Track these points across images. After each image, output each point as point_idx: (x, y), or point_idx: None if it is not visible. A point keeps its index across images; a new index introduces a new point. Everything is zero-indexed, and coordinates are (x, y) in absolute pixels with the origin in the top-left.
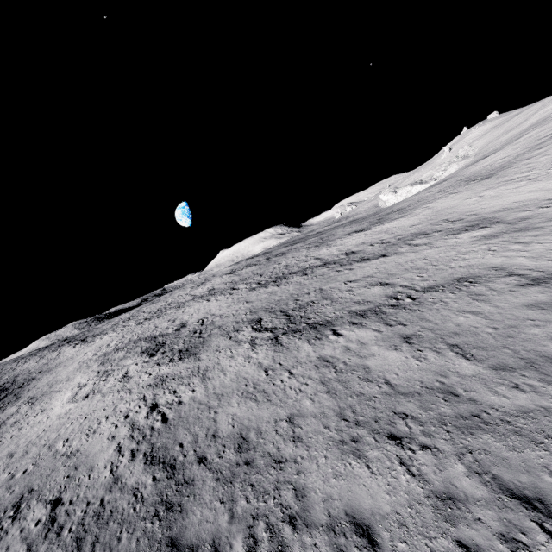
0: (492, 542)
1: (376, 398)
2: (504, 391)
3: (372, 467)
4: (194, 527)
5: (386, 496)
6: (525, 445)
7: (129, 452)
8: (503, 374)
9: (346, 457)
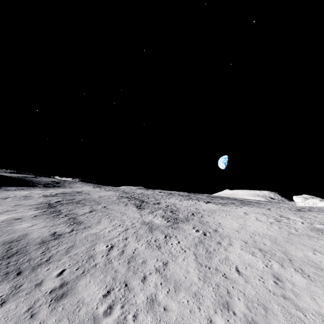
0: None
1: None
2: None
3: None
4: None
5: None
6: None
7: None
8: None
9: None
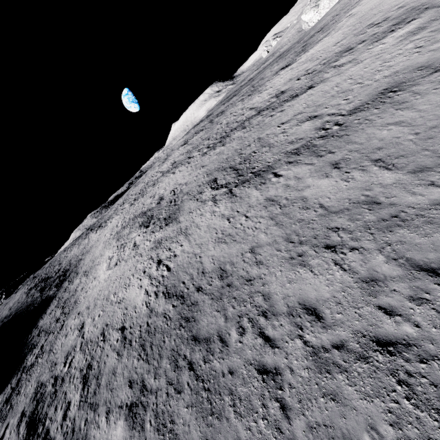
0: (403, 302)
1: (313, 220)
2: (421, 190)
3: (314, 271)
4: (205, 328)
5: (326, 288)
6: (435, 231)
7: (153, 293)
8: (420, 176)
9: (295, 268)
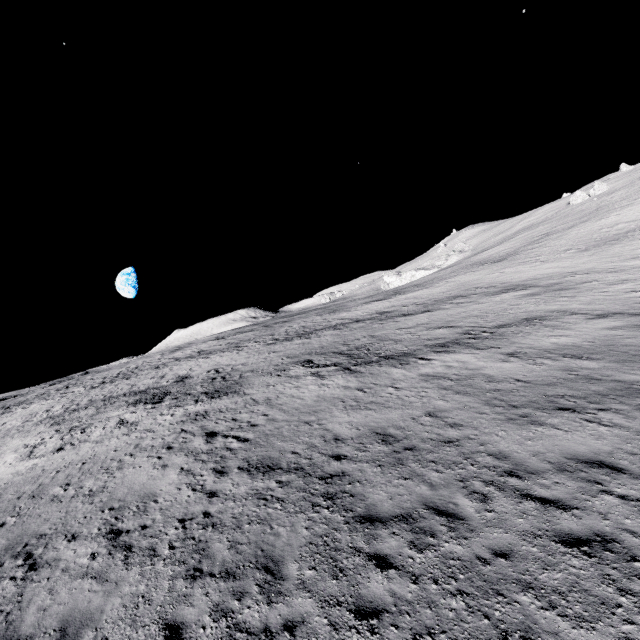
0: None
1: (517, 390)
2: (639, 372)
3: (562, 428)
4: (386, 502)
5: (597, 441)
6: None
7: (210, 471)
8: (627, 364)
9: (526, 427)
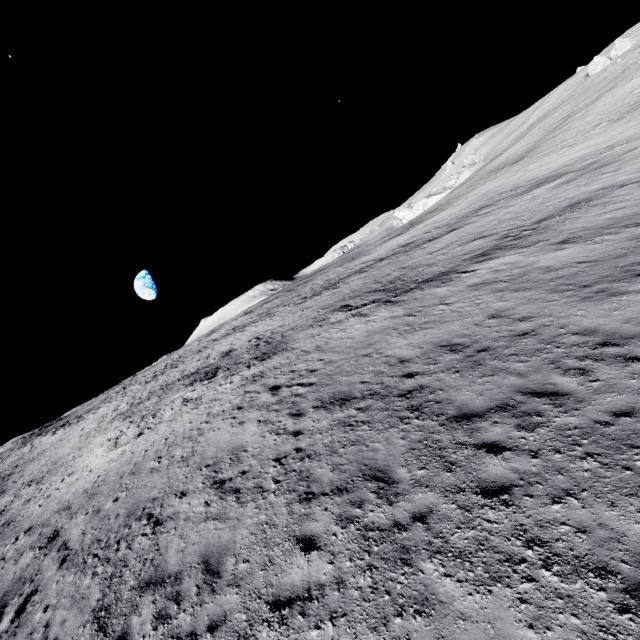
0: None
1: (583, 271)
2: None
3: None
4: (476, 399)
5: None
6: None
7: (286, 416)
8: None
9: (607, 300)
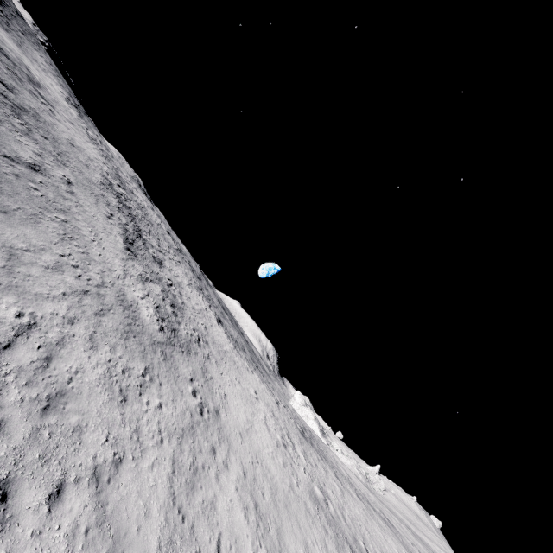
0: None
1: None
2: None
3: None
4: None
5: None
6: None
7: None
8: None
9: None
